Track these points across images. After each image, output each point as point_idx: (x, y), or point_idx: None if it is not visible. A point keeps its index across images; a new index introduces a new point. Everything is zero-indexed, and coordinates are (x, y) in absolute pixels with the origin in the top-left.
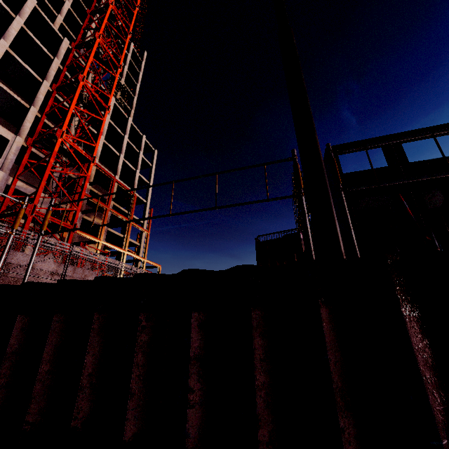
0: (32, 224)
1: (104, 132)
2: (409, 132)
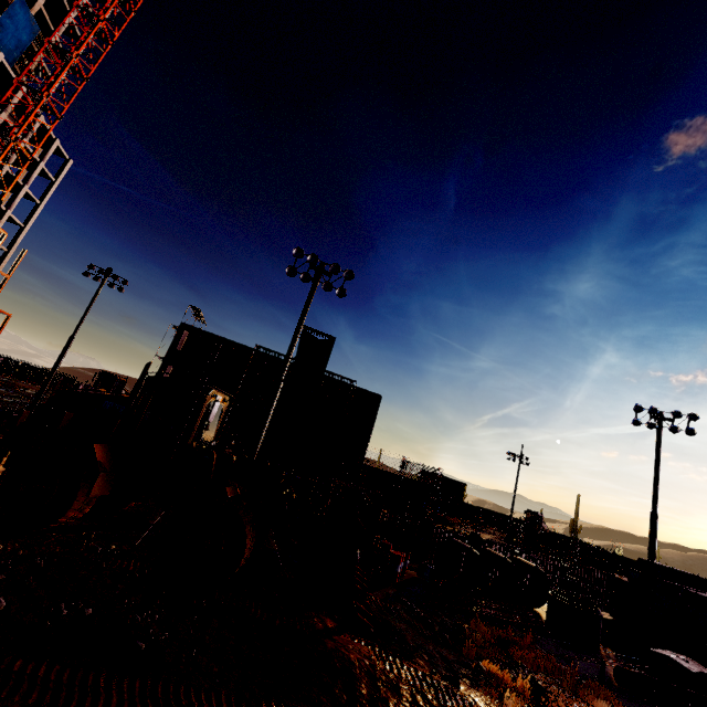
0: None
1: None
2: (230, 341)
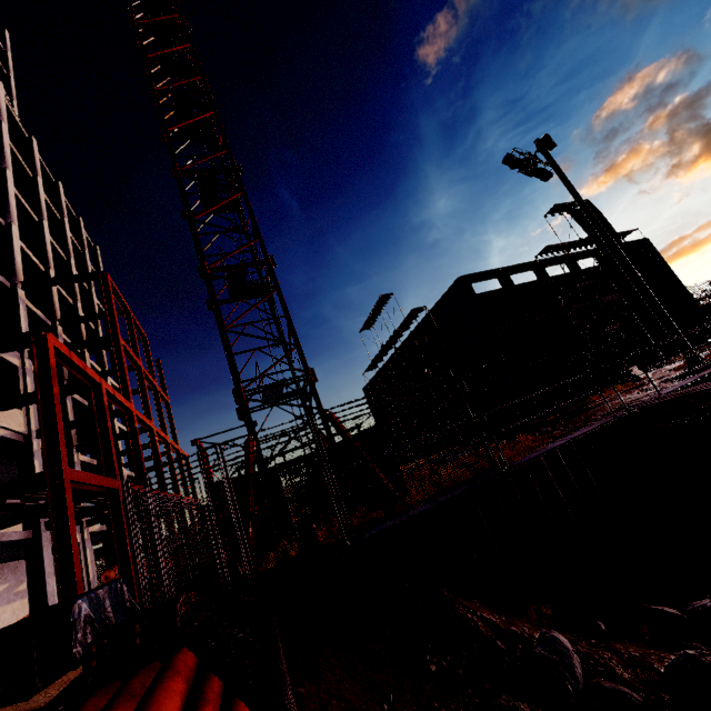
0: (24, 420)
1: (44, 213)
2: (512, 267)
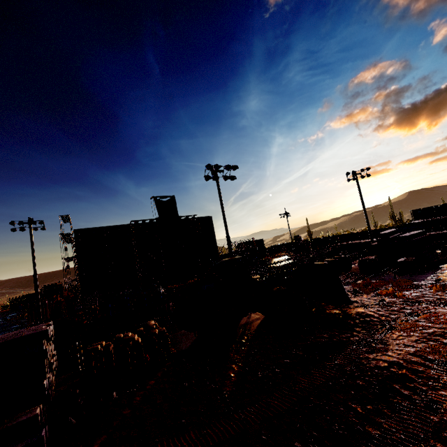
0: None
1: None
2: (113, 226)
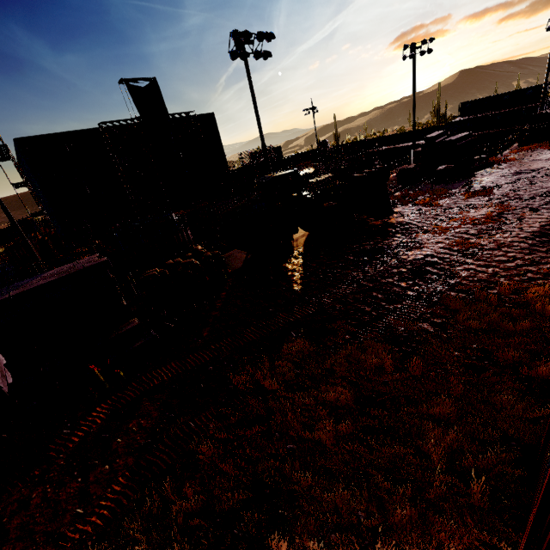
0: None
1: None
2: (73, 132)
